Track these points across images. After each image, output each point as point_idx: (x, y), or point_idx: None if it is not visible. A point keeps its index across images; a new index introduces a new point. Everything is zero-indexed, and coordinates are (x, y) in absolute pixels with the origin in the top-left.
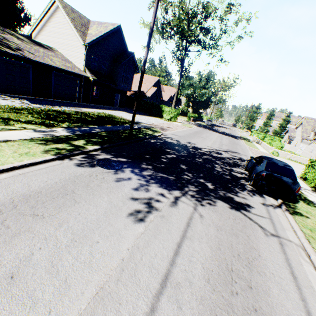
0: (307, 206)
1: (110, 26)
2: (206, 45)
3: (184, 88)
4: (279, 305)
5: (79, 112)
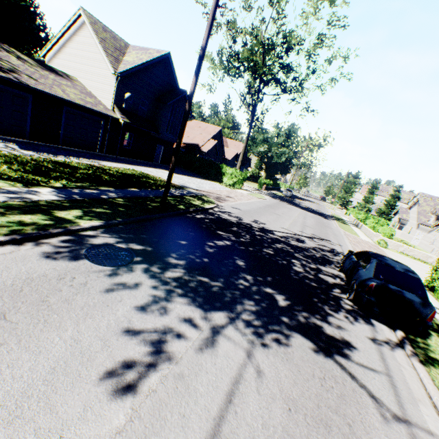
0: None
1: (156, 54)
2: (287, 88)
3: (256, 144)
4: None
5: (94, 167)
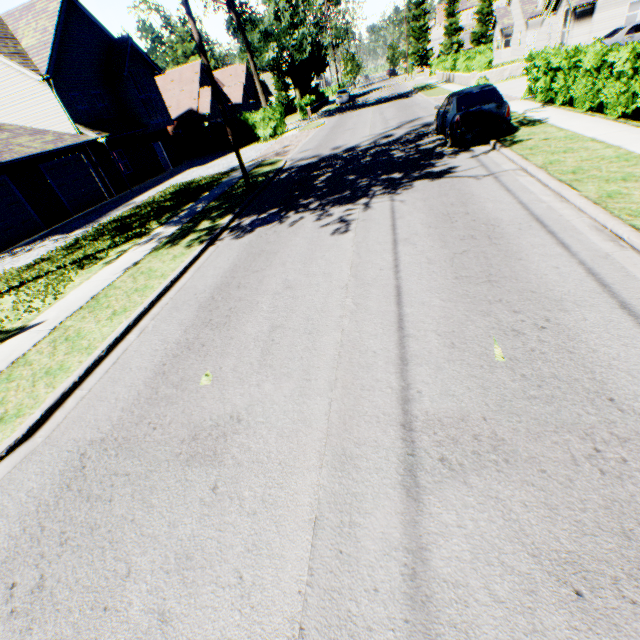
0: (531, 128)
1: (51, 5)
2: None
3: (259, 52)
4: (493, 210)
5: (141, 206)
